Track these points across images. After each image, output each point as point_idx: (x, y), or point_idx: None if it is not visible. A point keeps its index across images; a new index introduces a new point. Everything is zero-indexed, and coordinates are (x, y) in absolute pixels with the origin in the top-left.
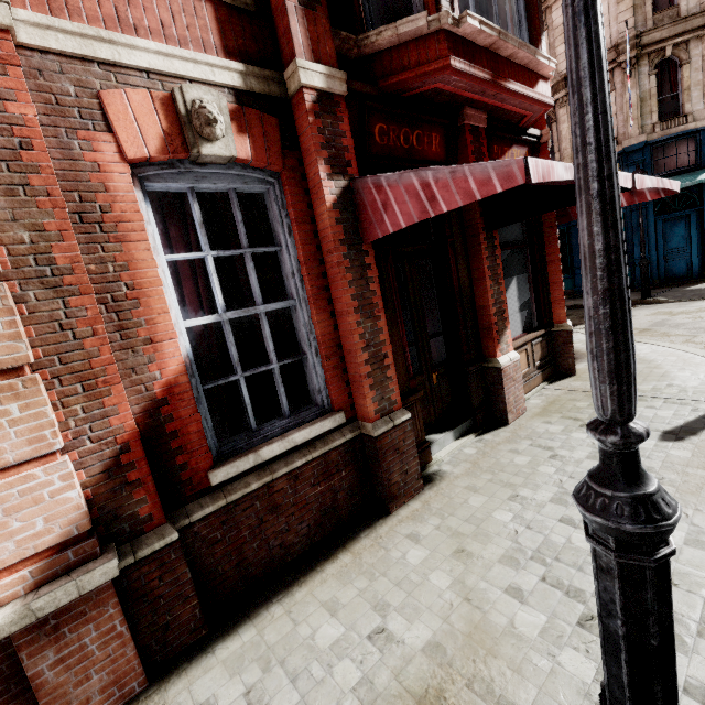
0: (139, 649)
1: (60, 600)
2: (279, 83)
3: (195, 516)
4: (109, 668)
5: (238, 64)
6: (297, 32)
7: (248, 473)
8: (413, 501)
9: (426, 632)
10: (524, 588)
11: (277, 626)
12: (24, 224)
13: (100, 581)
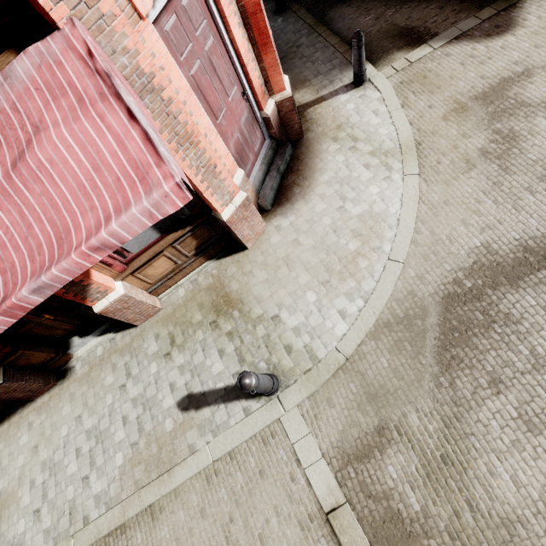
0: None
1: None
2: None
3: None
4: None
5: None
6: None
7: None
8: (47, 394)
9: (2, 486)
10: (36, 484)
11: None
12: None
13: None
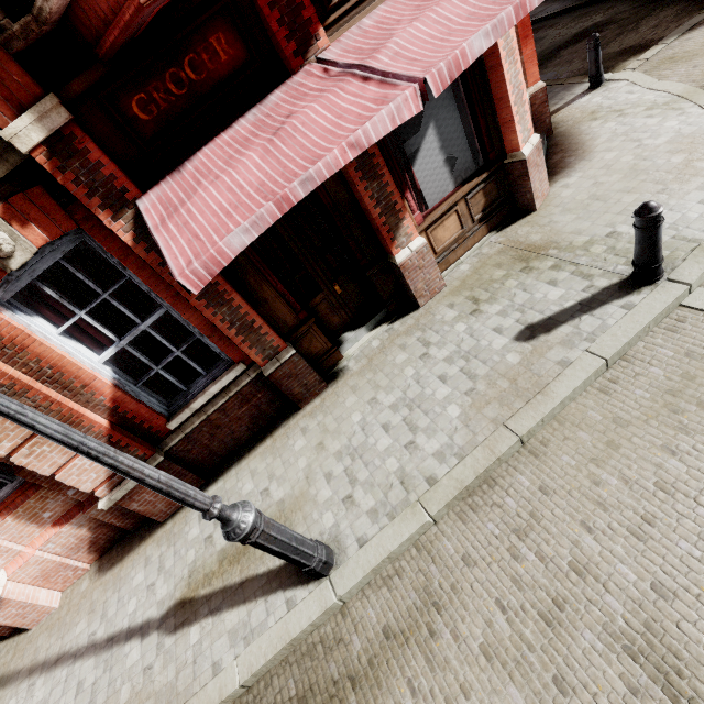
0: None
1: (121, 494)
2: (12, 148)
3: (171, 444)
4: (164, 502)
5: None
6: None
7: (192, 416)
8: (317, 398)
9: (282, 494)
10: (334, 475)
11: (231, 481)
12: None
13: (133, 485)
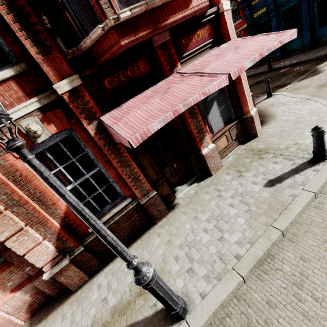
0: (84, 272)
1: (57, 270)
2: (54, 93)
3: (88, 241)
4: (78, 277)
5: (34, 98)
6: (48, 71)
7: None
8: (164, 218)
9: None
10: (179, 257)
11: (117, 264)
12: (2, 194)
13: (65, 264)
